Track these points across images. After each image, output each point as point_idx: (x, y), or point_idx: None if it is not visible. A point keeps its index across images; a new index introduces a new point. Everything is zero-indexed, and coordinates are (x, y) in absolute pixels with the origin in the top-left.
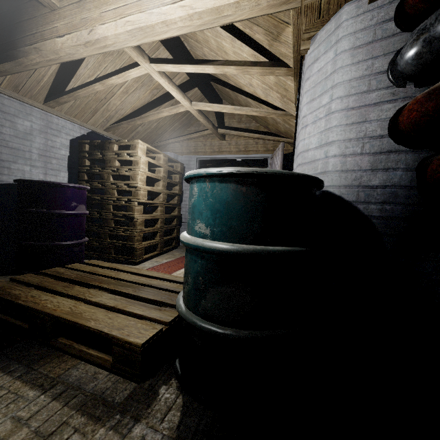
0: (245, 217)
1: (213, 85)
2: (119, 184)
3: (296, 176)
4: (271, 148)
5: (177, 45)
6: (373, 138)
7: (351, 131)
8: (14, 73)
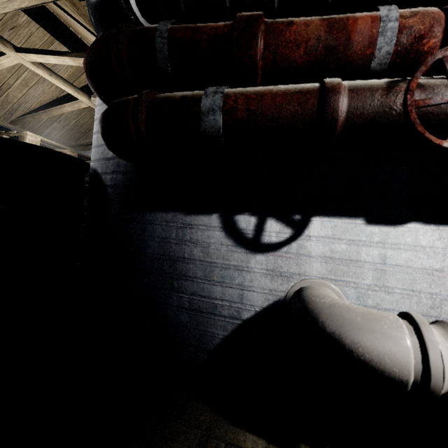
0: None
1: None
2: None
3: None
4: None
5: (75, 41)
6: None
7: (102, 110)
8: None
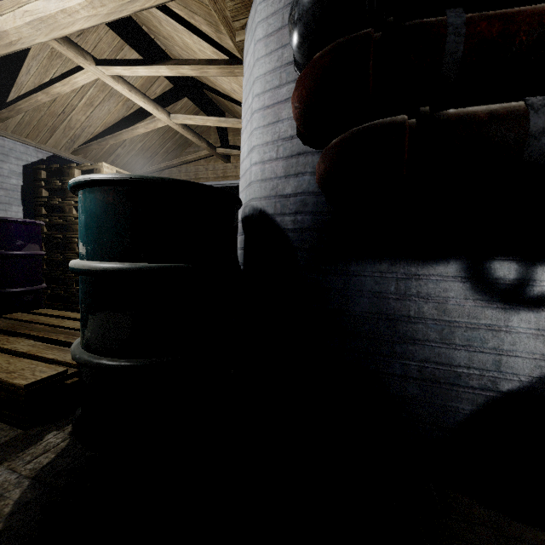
0: (114, 231)
1: (208, 94)
2: None
3: (166, 181)
4: None
5: (147, 43)
6: (285, 140)
7: (268, 133)
8: None
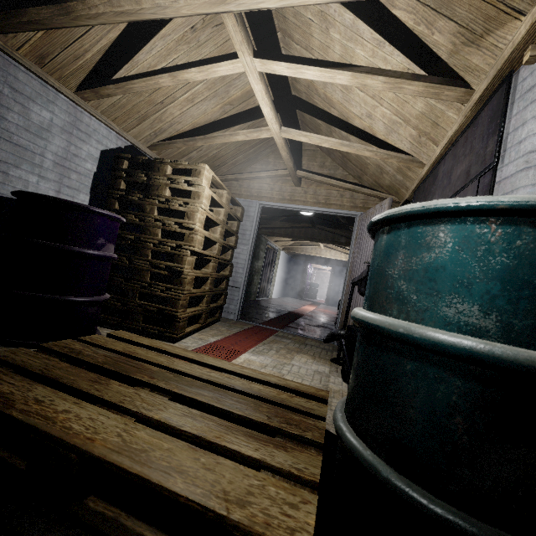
0: None
1: (298, 115)
2: (166, 222)
3: None
4: (360, 205)
5: (273, 51)
6: None
7: None
8: (50, 29)
